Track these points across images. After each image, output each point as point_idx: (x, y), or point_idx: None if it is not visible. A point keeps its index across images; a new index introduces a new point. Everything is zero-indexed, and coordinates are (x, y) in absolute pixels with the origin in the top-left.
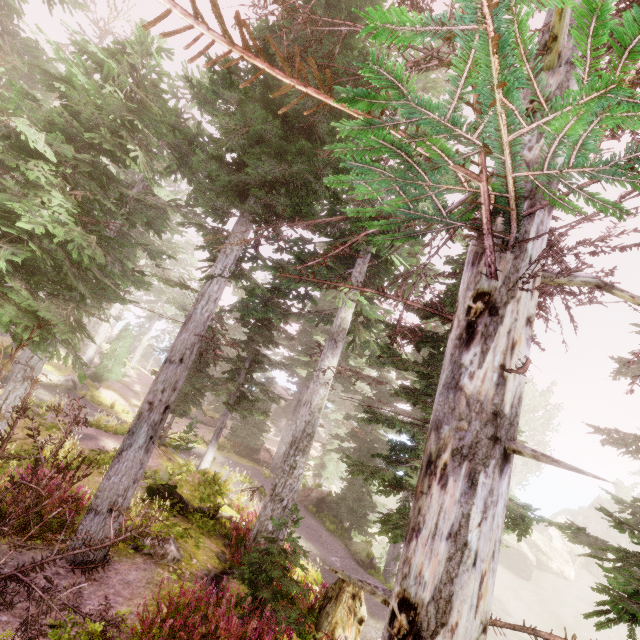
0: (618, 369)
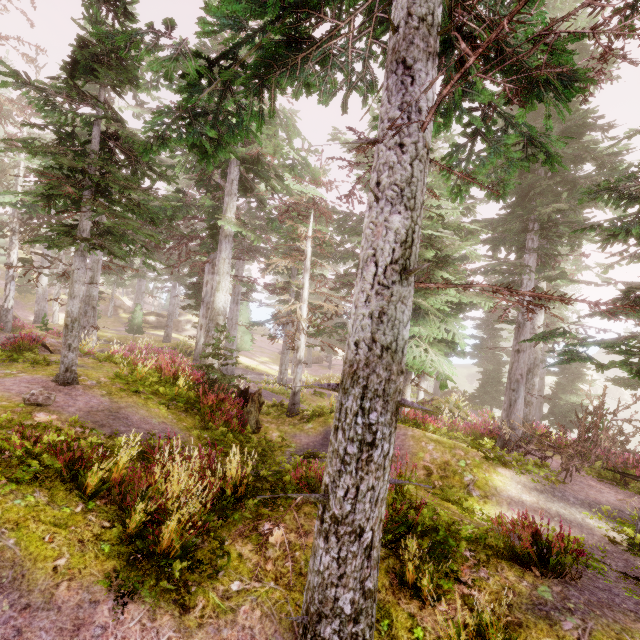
0: None
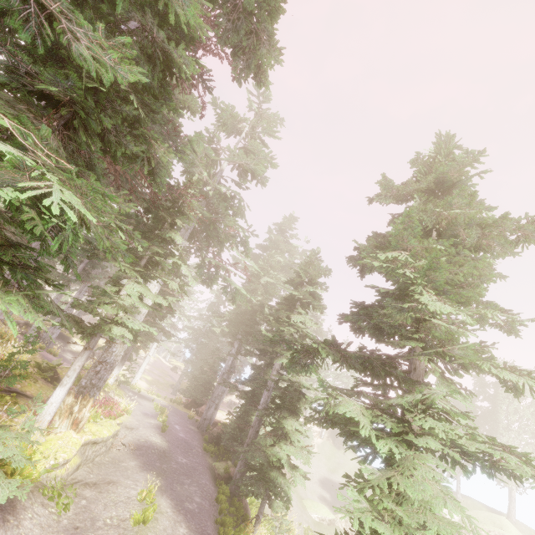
0: (354, 266)
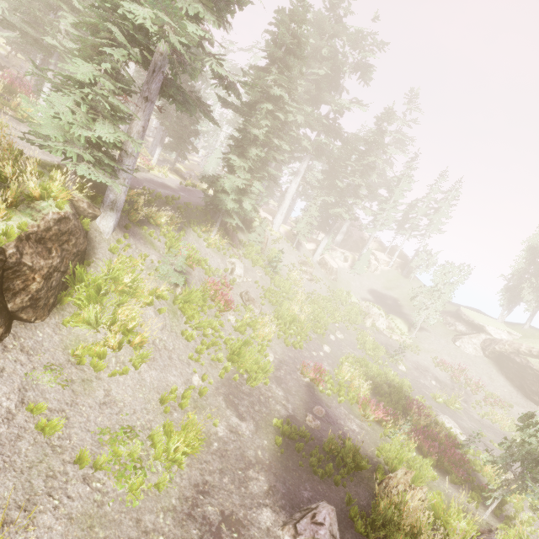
0: None
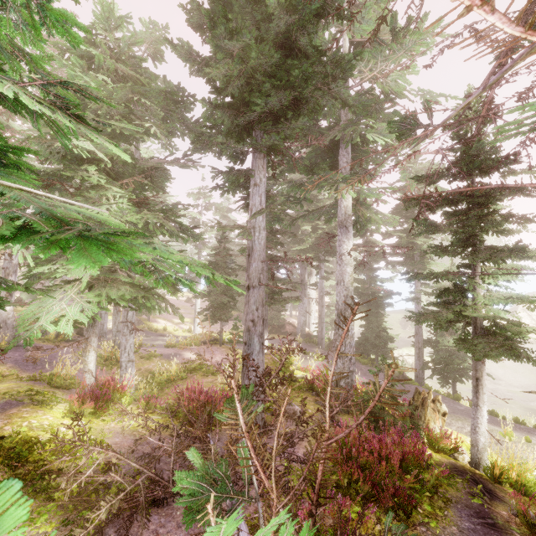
0: None
